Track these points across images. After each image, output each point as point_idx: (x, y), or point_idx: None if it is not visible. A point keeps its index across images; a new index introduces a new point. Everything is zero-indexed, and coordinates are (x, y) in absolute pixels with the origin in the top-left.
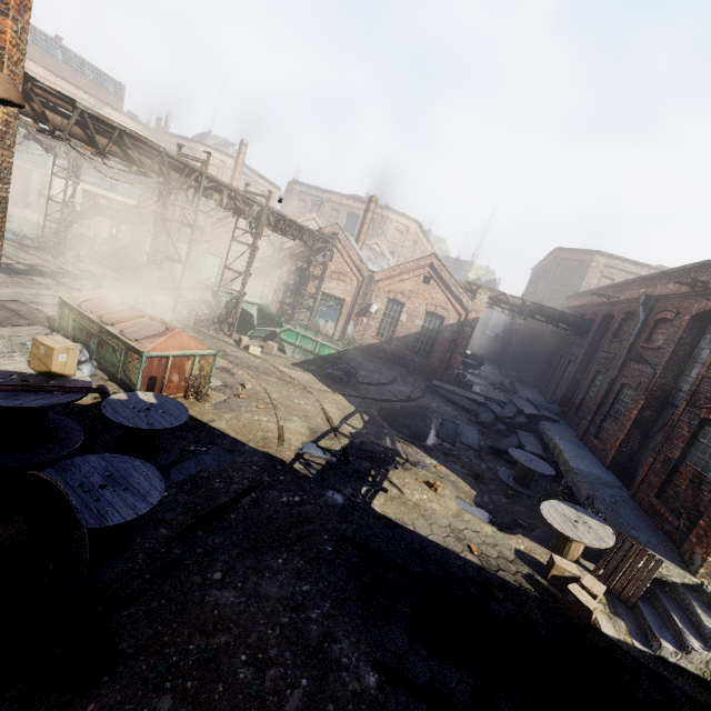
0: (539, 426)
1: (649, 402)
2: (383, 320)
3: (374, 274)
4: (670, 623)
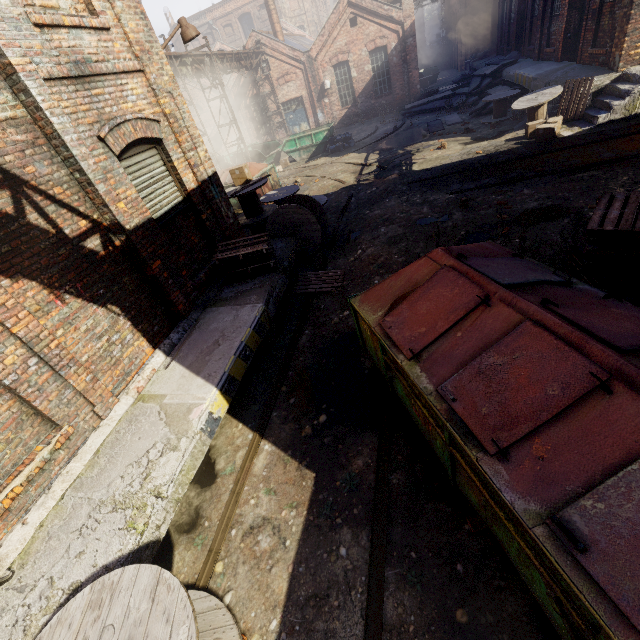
0: (502, 76)
1: None
2: (340, 89)
3: (310, 53)
4: (603, 106)
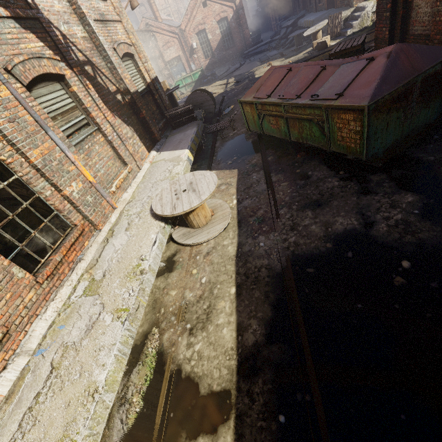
0: (298, 25)
1: None
2: (203, 48)
3: (181, 27)
4: (349, 26)
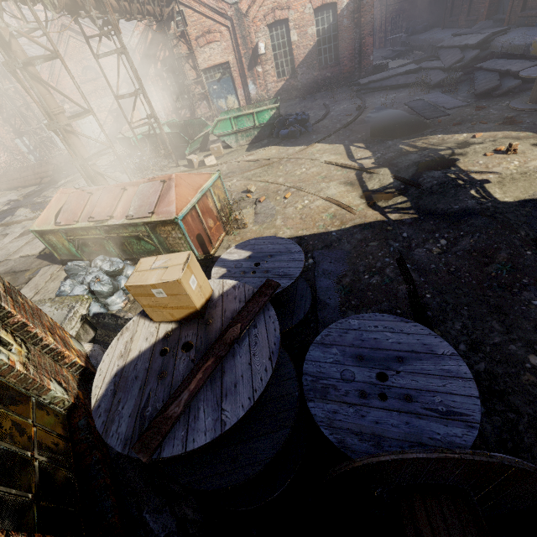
0: (492, 47)
1: None
2: (276, 56)
3: (239, 6)
4: None
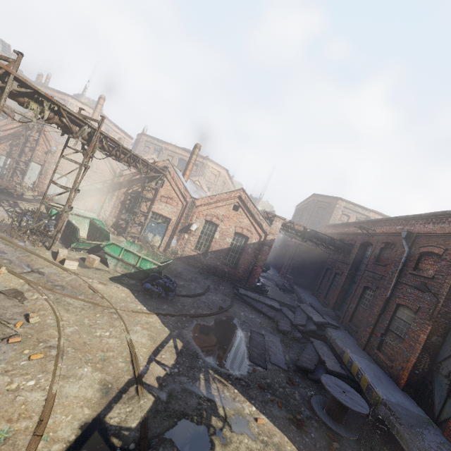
0: (326, 332)
1: (435, 328)
2: (201, 237)
3: (196, 201)
4: None
